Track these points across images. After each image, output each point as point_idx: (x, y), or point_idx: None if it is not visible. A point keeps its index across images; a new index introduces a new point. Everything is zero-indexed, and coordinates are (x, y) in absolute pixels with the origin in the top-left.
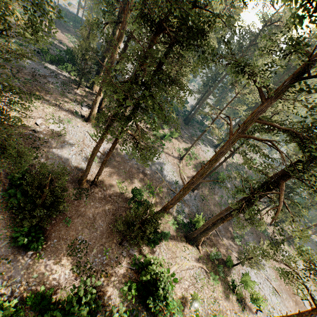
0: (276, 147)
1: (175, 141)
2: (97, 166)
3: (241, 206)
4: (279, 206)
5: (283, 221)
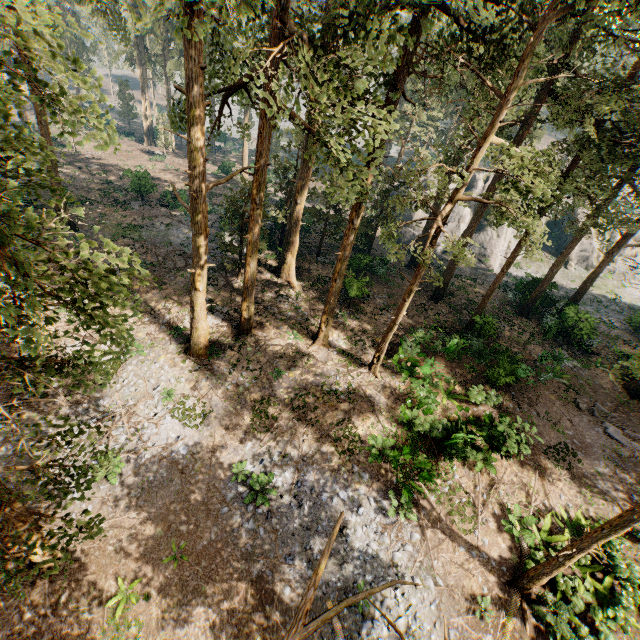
0: None
1: (515, 470)
2: (110, 496)
3: None
4: None
5: None
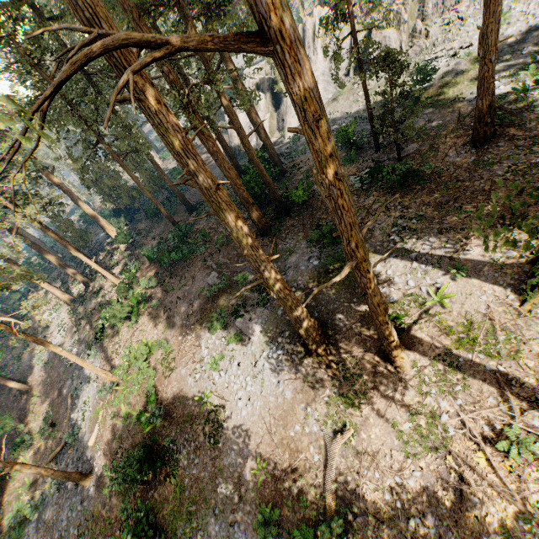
0: None
1: (146, 322)
2: (41, 367)
3: None
4: None
5: None
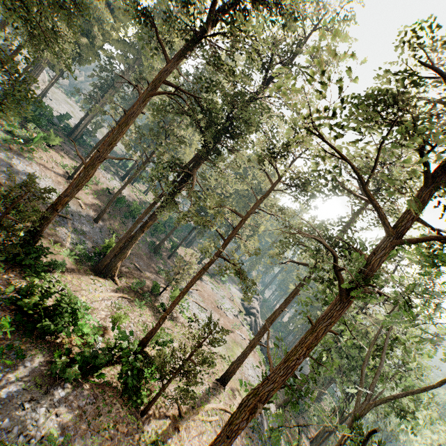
0: (182, 98)
1: (55, 154)
2: None
3: (161, 205)
4: (193, 183)
5: (204, 257)
